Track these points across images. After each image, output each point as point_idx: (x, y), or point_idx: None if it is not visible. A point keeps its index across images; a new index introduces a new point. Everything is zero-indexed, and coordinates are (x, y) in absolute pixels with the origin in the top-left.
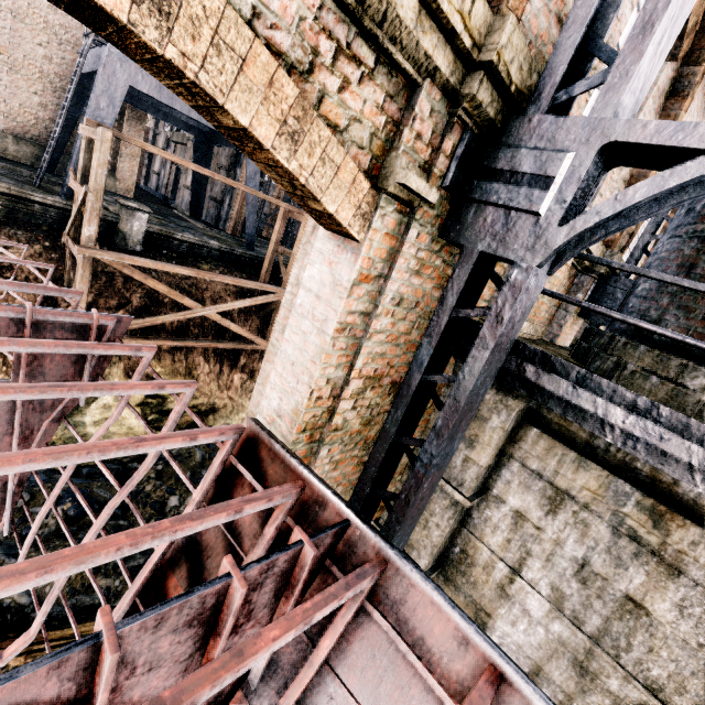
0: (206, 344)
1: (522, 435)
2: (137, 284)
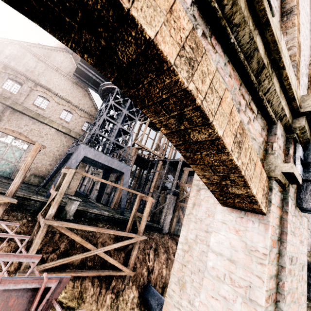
0: (94, 273)
1: None
2: (65, 237)
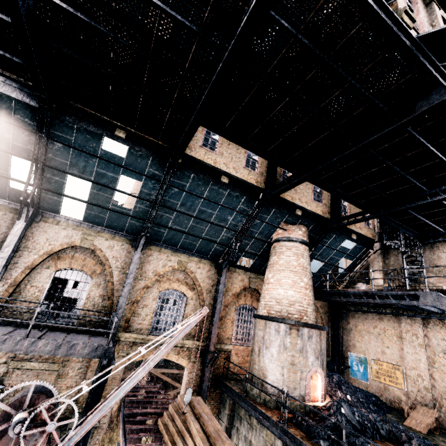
0: None
1: (235, 404)
2: (160, 380)
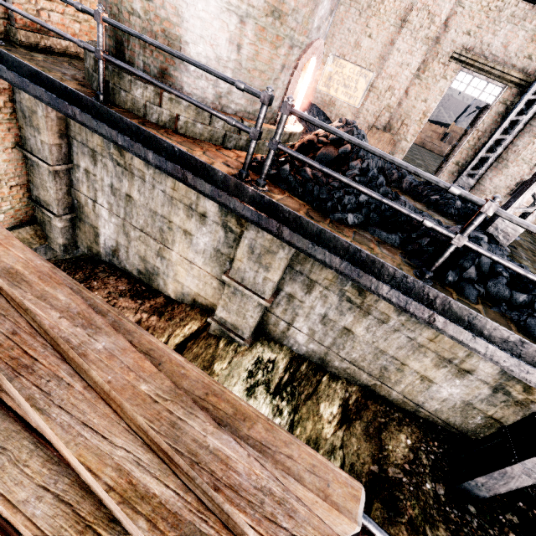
0: None
1: (69, 122)
2: None
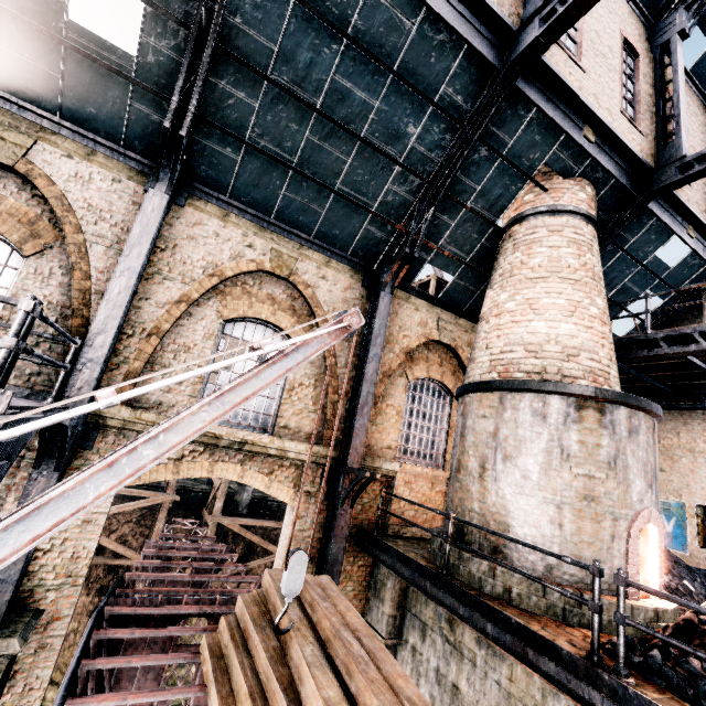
0: None
1: (408, 593)
2: (241, 538)
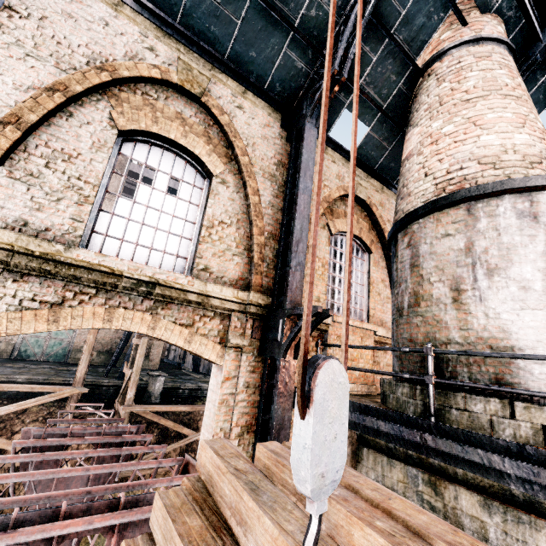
0: None
1: (361, 455)
2: (155, 426)
